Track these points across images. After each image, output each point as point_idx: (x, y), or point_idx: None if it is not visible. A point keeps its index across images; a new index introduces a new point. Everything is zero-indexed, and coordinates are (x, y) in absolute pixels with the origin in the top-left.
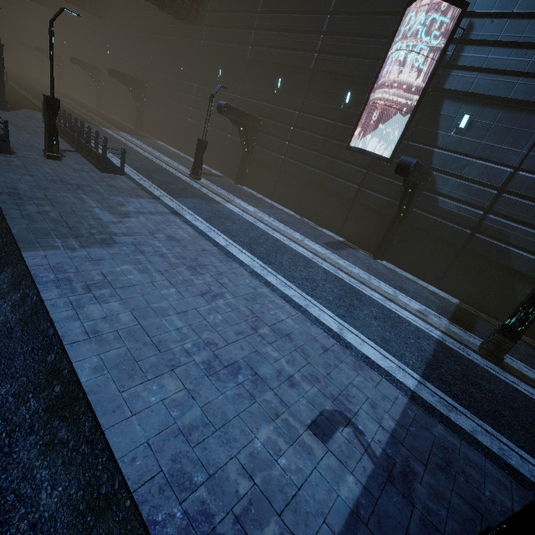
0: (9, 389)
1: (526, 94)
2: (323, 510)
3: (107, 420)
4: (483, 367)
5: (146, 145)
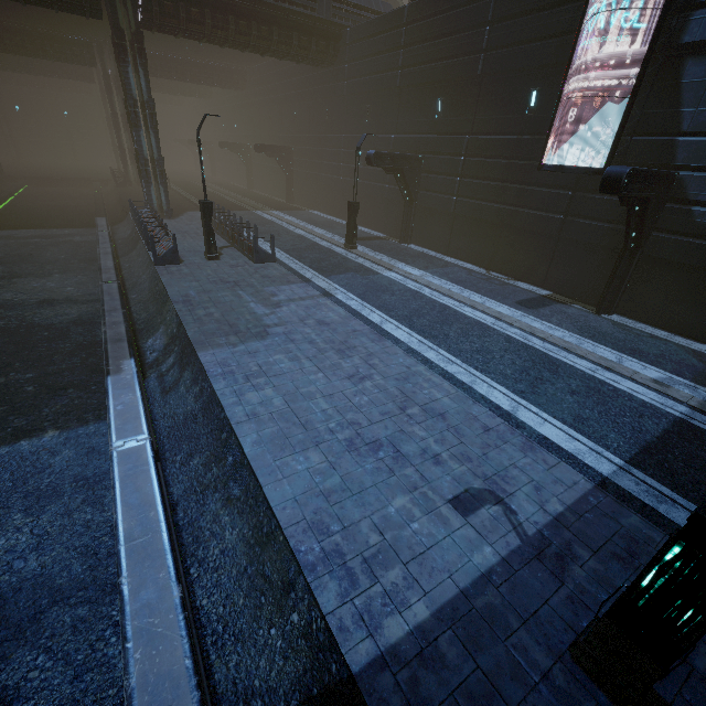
0: (199, 460)
1: None
2: (450, 568)
3: (264, 480)
4: None
5: (298, 219)
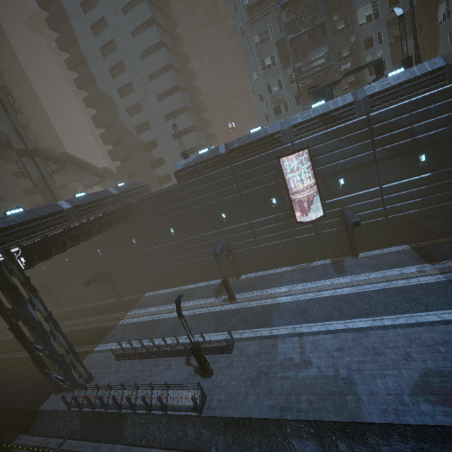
0: None
1: (359, 162)
2: None
3: None
4: None
5: (158, 306)
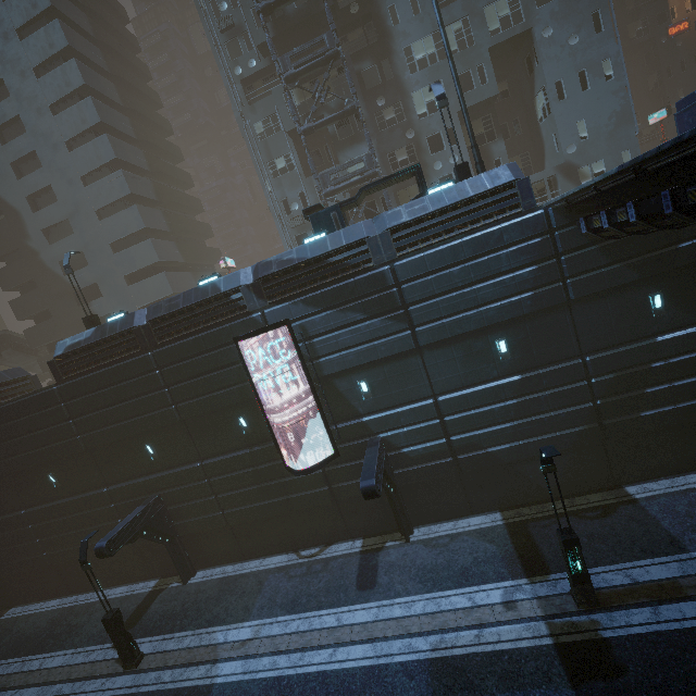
0: None
1: (389, 351)
2: None
3: None
4: (602, 638)
5: None
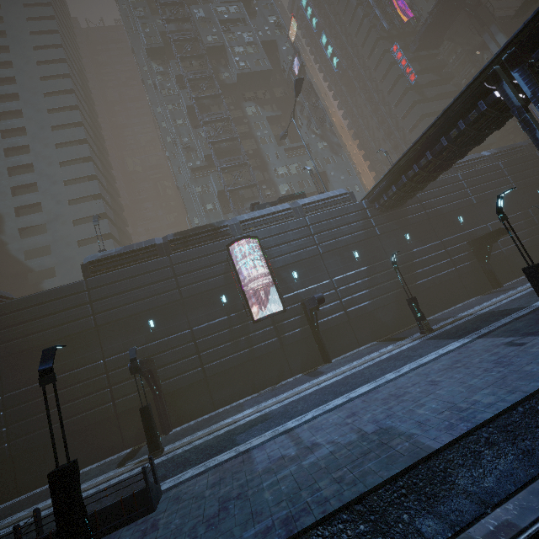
0: None
1: (307, 255)
2: None
3: None
4: (439, 333)
5: None
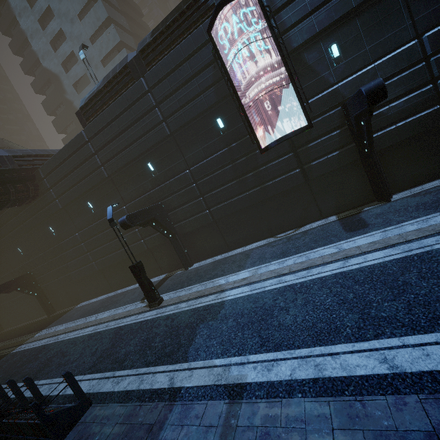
0: None
1: None
2: None
3: None
4: None
5: (73, 320)
